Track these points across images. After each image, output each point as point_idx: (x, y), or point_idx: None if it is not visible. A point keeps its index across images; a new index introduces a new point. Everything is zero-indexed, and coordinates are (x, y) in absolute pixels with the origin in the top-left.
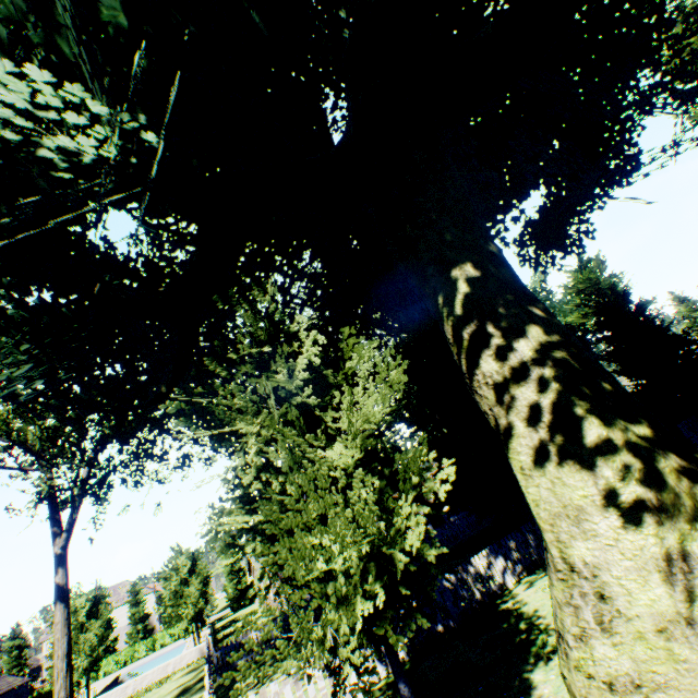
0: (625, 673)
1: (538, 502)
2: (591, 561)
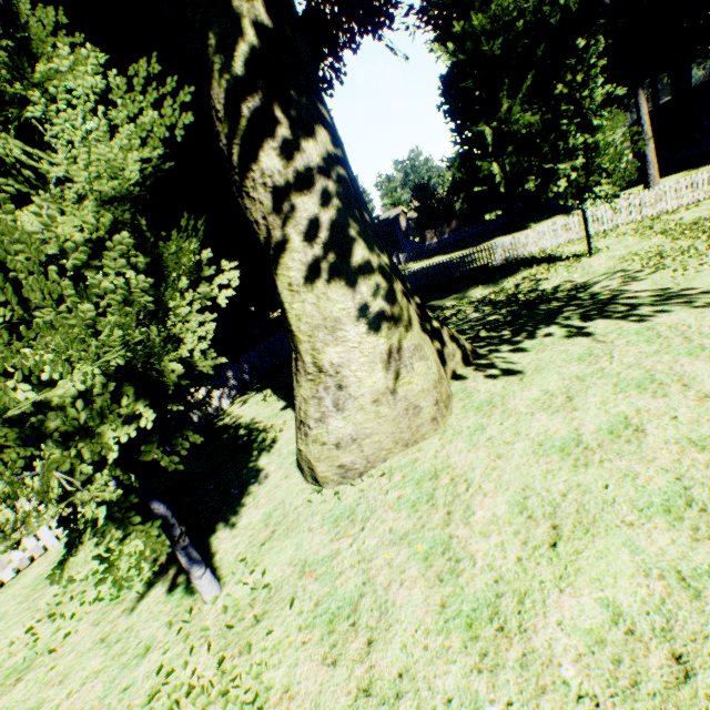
0: (349, 434)
1: (302, 317)
2: (338, 362)
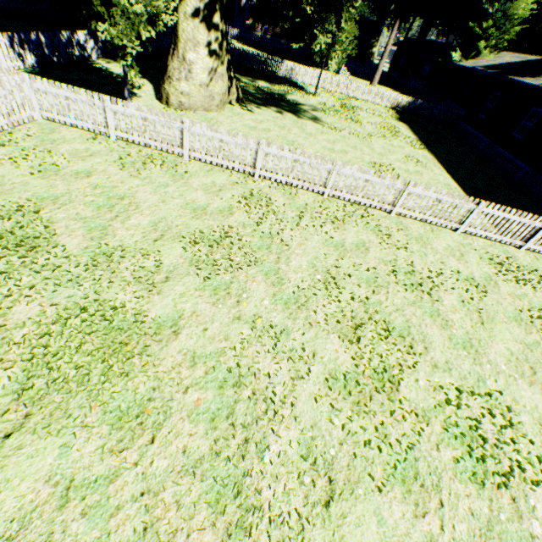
0: (187, 92)
1: (185, 32)
2: (193, 61)
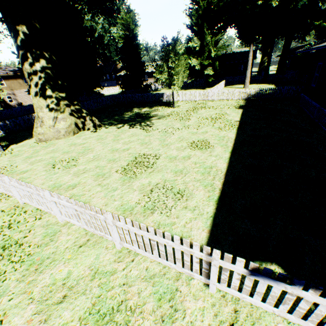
0: (42, 132)
1: (35, 104)
2: (42, 116)
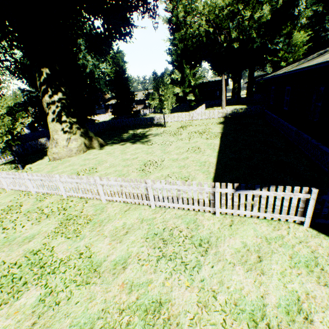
0: (56, 152)
1: (51, 128)
2: (57, 138)
